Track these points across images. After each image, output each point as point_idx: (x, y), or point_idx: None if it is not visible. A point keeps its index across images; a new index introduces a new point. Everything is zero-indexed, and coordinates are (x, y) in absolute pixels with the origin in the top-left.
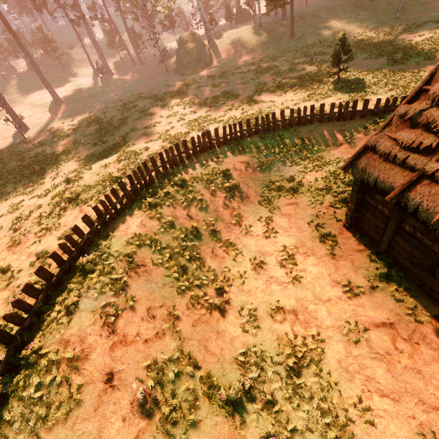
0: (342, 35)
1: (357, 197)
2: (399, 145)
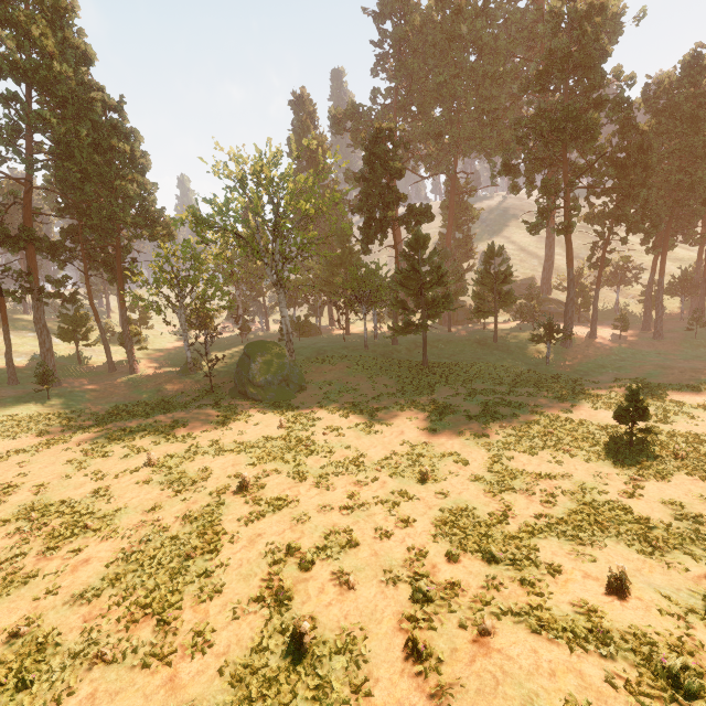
0: (639, 389)
1: None
2: None
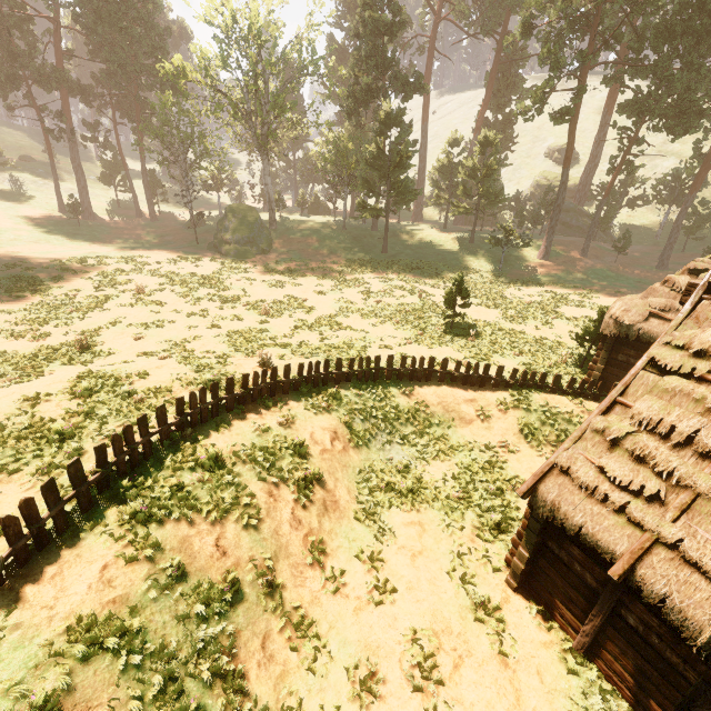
0: (460, 277)
1: (536, 540)
2: (608, 479)
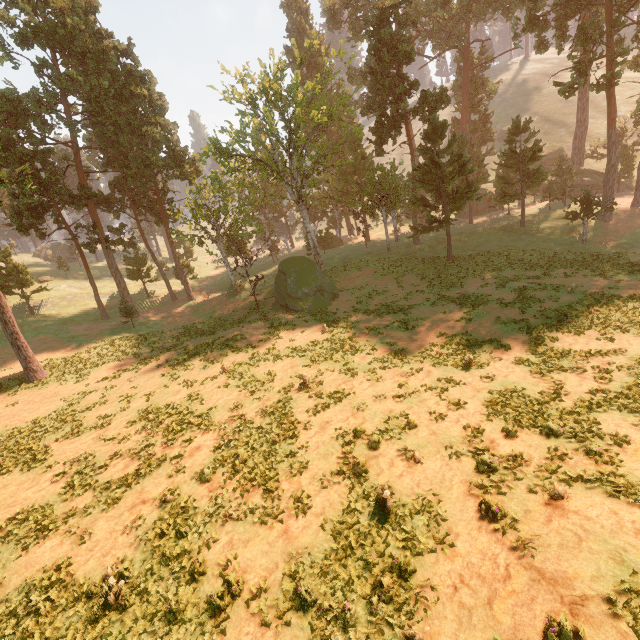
0: None
1: None
2: None
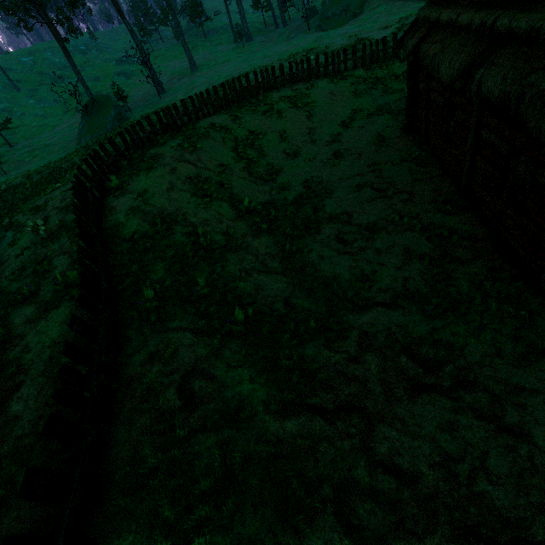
0: None
1: (409, 85)
2: (432, 6)
